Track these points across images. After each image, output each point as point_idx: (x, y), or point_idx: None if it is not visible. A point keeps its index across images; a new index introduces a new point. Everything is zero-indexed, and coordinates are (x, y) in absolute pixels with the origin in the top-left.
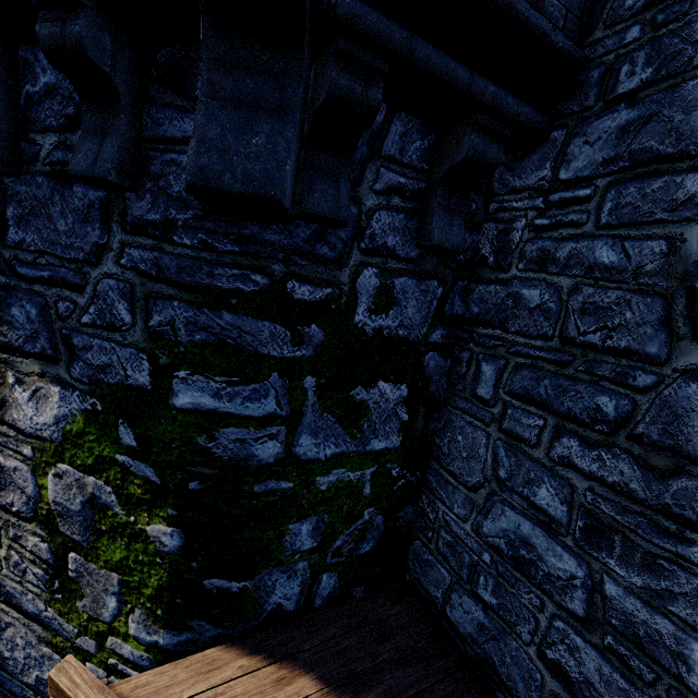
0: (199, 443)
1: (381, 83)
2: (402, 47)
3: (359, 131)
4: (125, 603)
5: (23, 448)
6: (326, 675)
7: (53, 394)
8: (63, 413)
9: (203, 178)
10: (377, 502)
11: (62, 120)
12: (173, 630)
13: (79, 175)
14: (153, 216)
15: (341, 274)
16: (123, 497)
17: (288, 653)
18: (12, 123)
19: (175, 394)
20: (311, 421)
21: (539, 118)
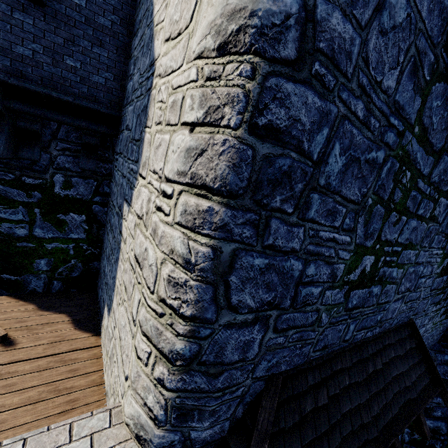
0: None
1: (38, 123)
2: (42, 115)
3: (38, 134)
4: None
5: None
6: (40, 305)
7: None
8: None
9: None
10: (78, 257)
11: None
12: None
13: None
14: None
15: (46, 176)
16: None
17: (30, 300)
18: None
19: None
20: (40, 224)
21: (110, 131)
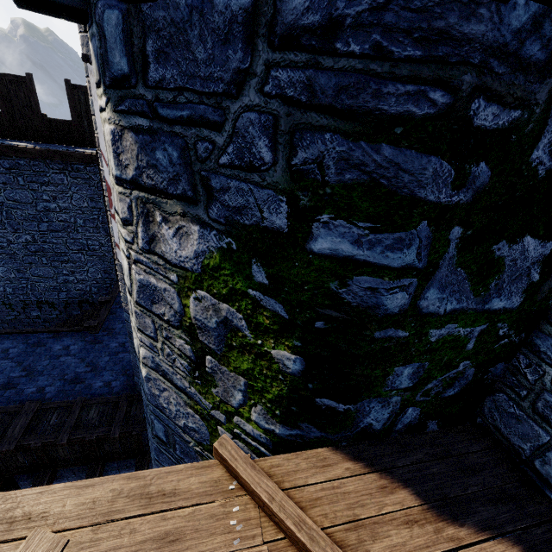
0: (330, 288)
1: None
2: None
3: None
4: (249, 399)
5: (170, 275)
6: (423, 493)
7: (193, 232)
8: (202, 250)
9: None
10: (475, 356)
11: None
12: (287, 426)
13: None
14: (310, 18)
15: (540, 88)
16: (252, 324)
17: (384, 466)
18: None
19: (313, 238)
20: (443, 275)
21: None
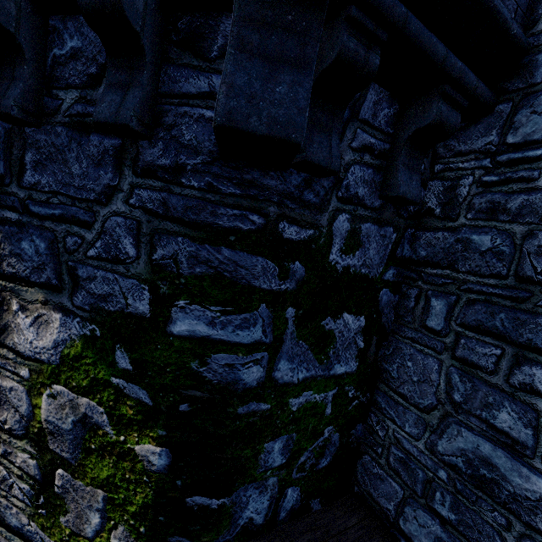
0: (191, 367)
1: (378, 50)
2: (400, 20)
3: (352, 92)
4: (109, 520)
5: (20, 370)
6: None
7: (55, 320)
8: (62, 338)
9: (231, 119)
10: (336, 420)
11: (85, 78)
12: None
13: (101, 121)
14: (163, 161)
15: (322, 218)
16: (115, 418)
17: None
18: (38, 80)
19: (173, 321)
20: (289, 348)
21: (489, 93)
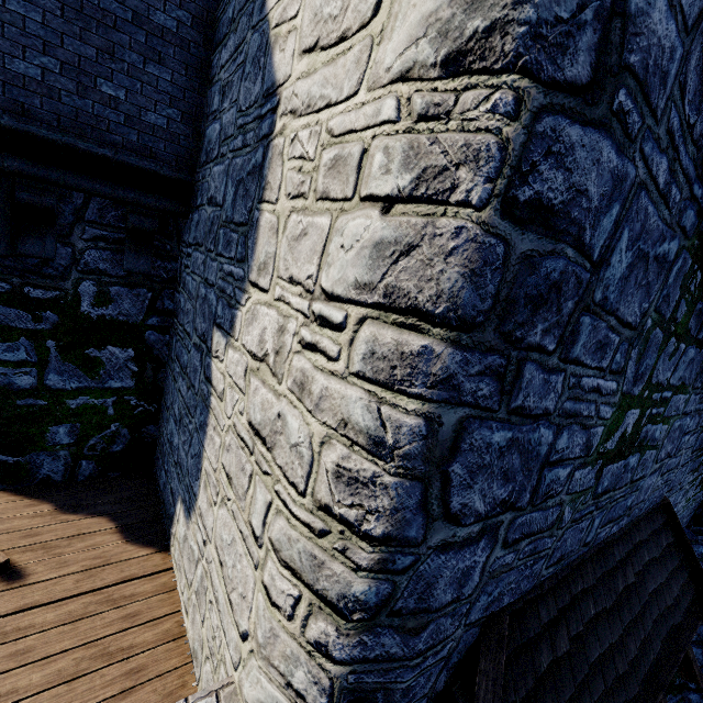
0: None
1: (53, 195)
2: (59, 181)
3: (51, 214)
4: None
5: None
6: (62, 505)
7: None
8: None
9: None
10: (122, 420)
11: None
12: None
13: None
14: None
15: (66, 284)
16: None
17: (43, 496)
18: None
19: None
20: (56, 366)
21: (176, 207)
